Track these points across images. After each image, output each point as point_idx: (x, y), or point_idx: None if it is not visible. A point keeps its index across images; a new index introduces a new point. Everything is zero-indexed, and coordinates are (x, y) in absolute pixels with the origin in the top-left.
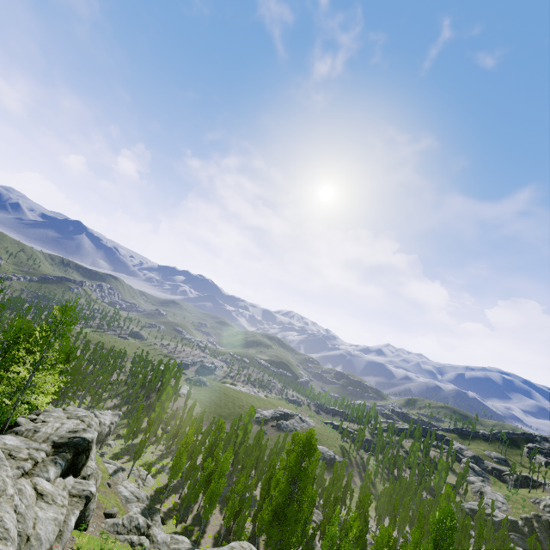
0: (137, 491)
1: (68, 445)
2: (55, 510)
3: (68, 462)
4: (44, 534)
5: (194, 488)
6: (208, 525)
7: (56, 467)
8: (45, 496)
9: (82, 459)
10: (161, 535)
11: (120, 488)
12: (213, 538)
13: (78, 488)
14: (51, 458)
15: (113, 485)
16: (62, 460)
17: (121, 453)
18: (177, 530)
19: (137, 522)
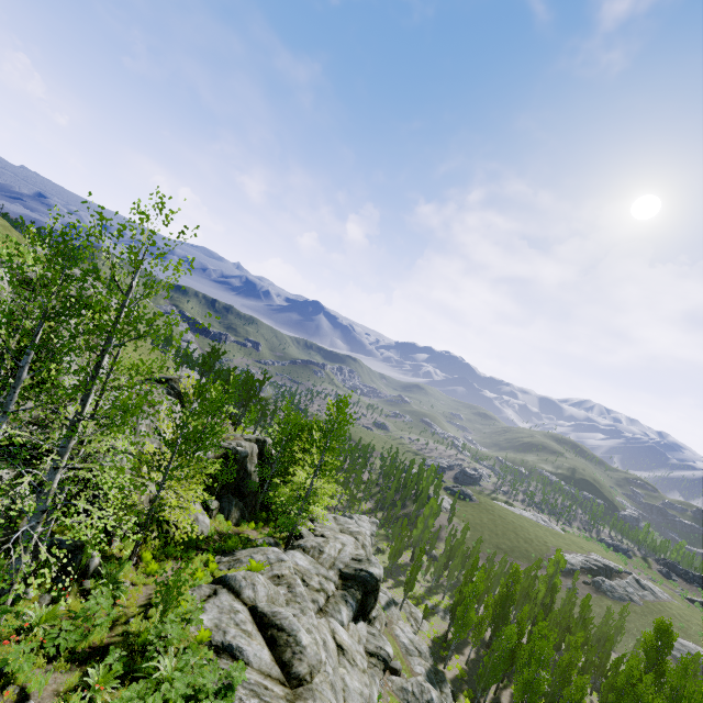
0: (417, 640)
1: (355, 579)
2: (358, 677)
3: (358, 603)
4: None
5: (495, 665)
6: None
7: (347, 608)
8: (345, 651)
9: (371, 601)
10: None
11: (397, 630)
12: None
13: (373, 644)
14: (340, 593)
15: (388, 622)
16: (352, 598)
17: (384, 573)
18: None
19: (430, 697)
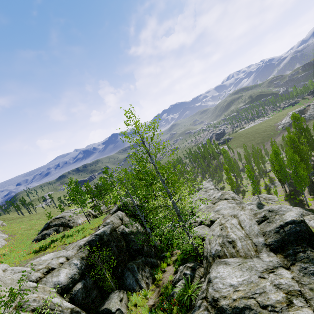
0: None
1: (288, 241)
2: None
3: None
4: None
5: None
6: None
7: None
8: None
9: None
10: None
11: None
12: None
13: None
14: (297, 270)
15: None
16: (312, 265)
17: None
18: None
19: None
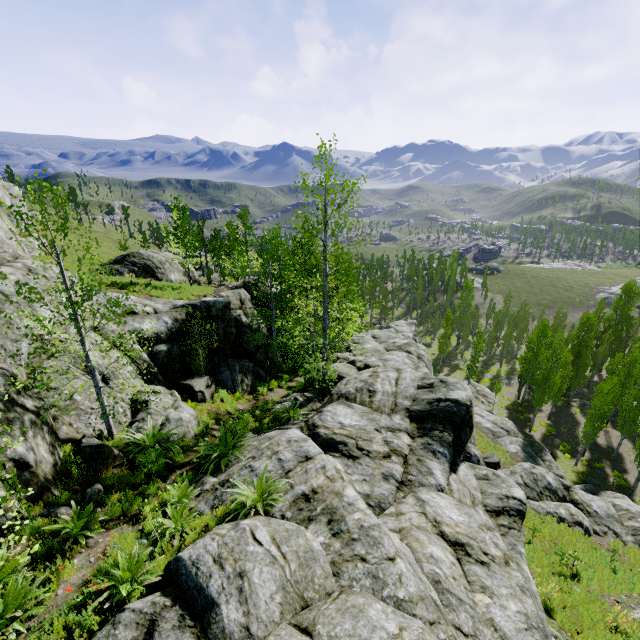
0: (500, 420)
1: (434, 416)
2: (505, 585)
3: (450, 447)
4: None
5: (600, 422)
6: (622, 460)
7: (438, 461)
8: (466, 546)
9: (466, 434)
10: (595, 503)
11: (475, 418)
12: None
13: (492, 495)
14: (419, 443)
15: None
16: (439, 445)
17: (437, 364)
18: (578, 468)
19: (546, 482)
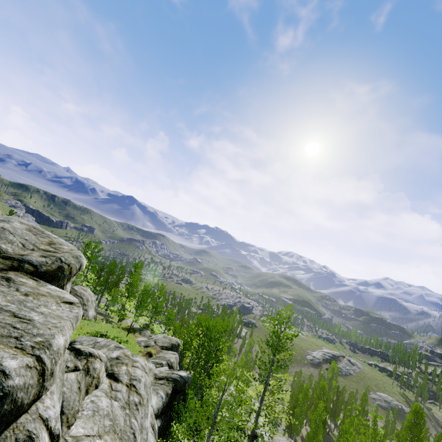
0: None
1: None
2: None
3: None
4: None
5: None
6: None
7: None
8: None
9: None
10: None
11: None
12: None
13: None
14: None
15: None
16: None
17: None
18: None
19: None
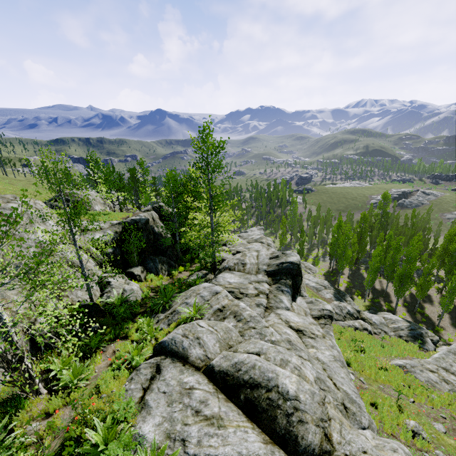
0: (319, 281)
1: (281, 272)
2: (323, 346)
3: (291, 288)
4: (350, 391)
5: (374, 274)
6: (389, 296)
7: (285, 295)
8: (303, 331)
9: (299, 281)
10: (374, 318)
11: (305, 281)
12: (403, 306)
13: (315, 310)
14: (274, 287)
15: None
16: (285, 287)
17: None
18: (366, 304)
19: (347, 310)
